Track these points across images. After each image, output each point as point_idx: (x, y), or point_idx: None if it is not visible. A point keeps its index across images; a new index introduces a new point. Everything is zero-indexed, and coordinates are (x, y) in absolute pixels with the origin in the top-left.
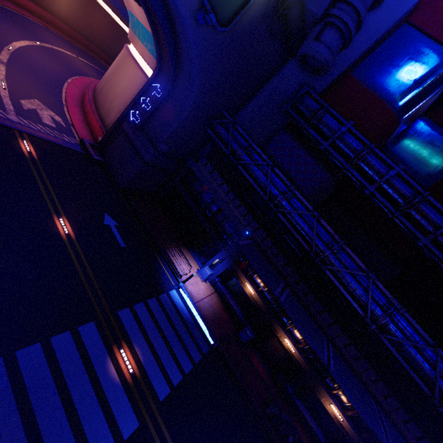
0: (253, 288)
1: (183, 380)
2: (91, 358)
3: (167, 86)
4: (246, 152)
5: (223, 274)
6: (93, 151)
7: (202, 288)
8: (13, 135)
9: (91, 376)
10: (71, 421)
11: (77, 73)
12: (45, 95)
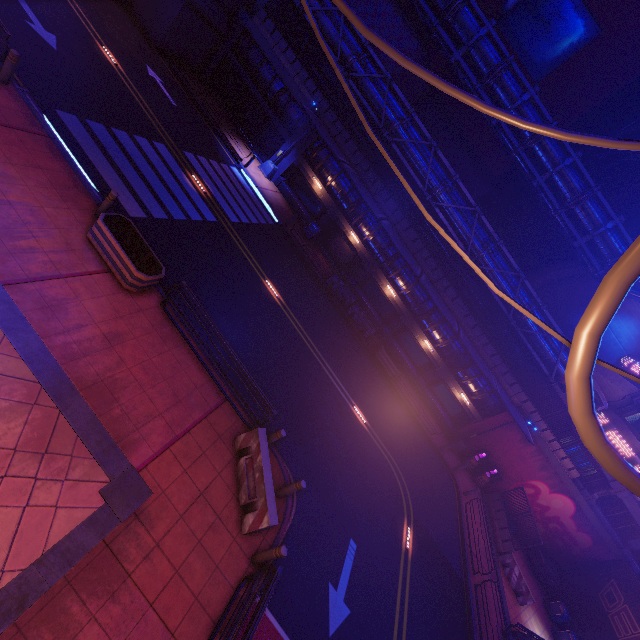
0: (321, 183)
1: (250, 224)
2: (169, 165)
3: None
4: None
5: (289, 173)
6: None
7: (265, 182)
8: None
9: (172, 175)
10: (166, 188)
11: None
12: None
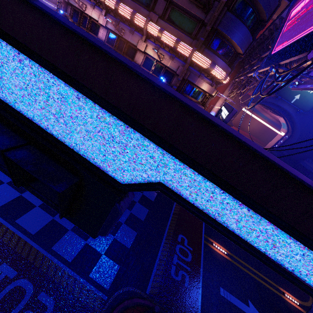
0: None
1: None
2: None
3: (289, 135)
4: None
5: None
6: None
7: None
8: None
9: None
10: None
11: None
12: None
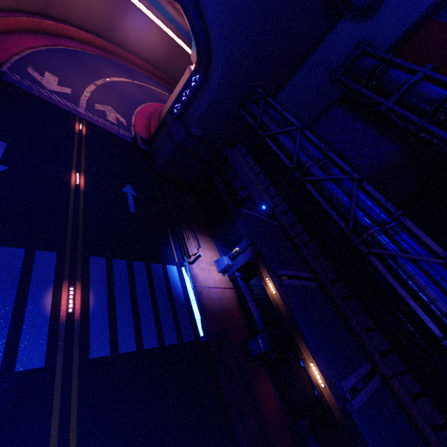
0: (275, 286)
1: (136, 353)
2: (31, 279)
3: (202, 73)
4: (279, 125)
5: (245, 269)
6: (141, 142)
7: (215, 277)
8: (74, 119)
9: (20, 293)
10: None
11: (160, 101)
12: (120, 106)
